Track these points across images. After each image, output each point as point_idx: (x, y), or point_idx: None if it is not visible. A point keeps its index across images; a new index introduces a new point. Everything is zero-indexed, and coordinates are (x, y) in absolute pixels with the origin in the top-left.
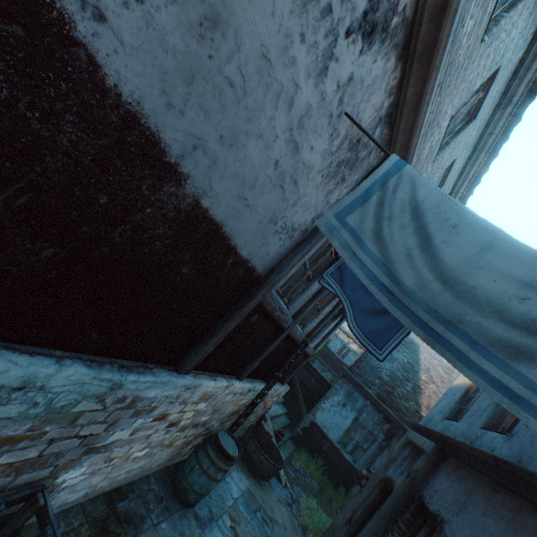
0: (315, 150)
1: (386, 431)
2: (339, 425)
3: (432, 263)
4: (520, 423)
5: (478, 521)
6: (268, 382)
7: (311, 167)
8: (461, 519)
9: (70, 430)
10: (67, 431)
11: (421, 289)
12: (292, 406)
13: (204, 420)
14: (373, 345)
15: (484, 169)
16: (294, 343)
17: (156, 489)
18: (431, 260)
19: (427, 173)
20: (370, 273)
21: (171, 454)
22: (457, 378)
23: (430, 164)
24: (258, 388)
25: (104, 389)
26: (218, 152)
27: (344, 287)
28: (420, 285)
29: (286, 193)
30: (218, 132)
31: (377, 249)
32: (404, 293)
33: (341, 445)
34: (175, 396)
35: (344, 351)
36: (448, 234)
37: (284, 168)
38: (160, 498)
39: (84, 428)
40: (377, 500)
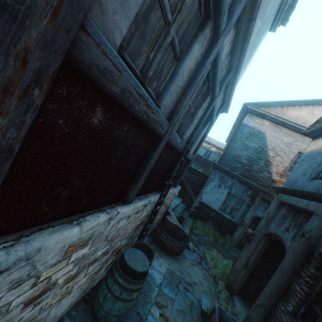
0: None
1: (250, 195)
2: (218, 200)
3: None
4: None
5: None
6: (162, 191)
7: None
8: None
9: None
10: None
11: None
12: (185, 196)
13: (102, 252)
14: None
15: None
16: (176, 153)
17: None
18: None
19: None
20: None
21: (80, 290)
22: (310, 146)
23: None
24: (154, 200)
25: None
26: None
27: None
28: None
29: None
30: None
31: None
32: None
33: (222, 210)
34: None
35: (208, 153)
36: None
37: None
38: None
39: None
40: (264, 249)
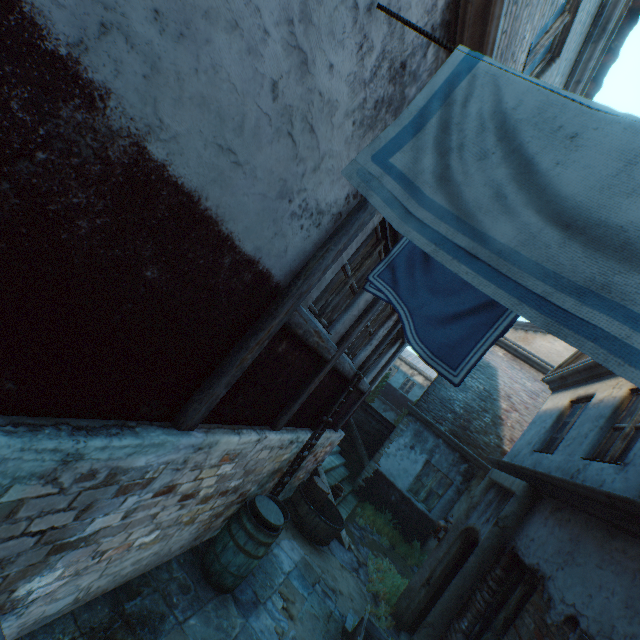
0: (337, 72)
1: (464, 472)
2: (408, 471)
3: (541, 200)
4: (636, 448)
5: (592, 576)
6: (316, 429)
7: (334, 104)
8: (569, 574)
9: (9, 527)
10: (4, 530)
11: (525, 246)
12: (350, 455)
13: (234, 486)
14: (445, 364)
15: None
16: (343, 379)
17: (180, 577)
18: (539, 196)
19: None
20: (435, 235)
21: (197, 531)
22: (546, 402)
23: None
24: (302, 439)
25: (50, 465)
26: (158, 46)
27: (399, 289)
28: (523, 240)
29: (299, 148)
30: (147, 1)
31: (444, 195)
32: (495, 257)
33: (412, 493)
34: (181, 461)
35: (408, 385)
36: (565, 150)
37: (288, 99)
38: (187, 588)
39: (35, 521)
40: (459, 554)
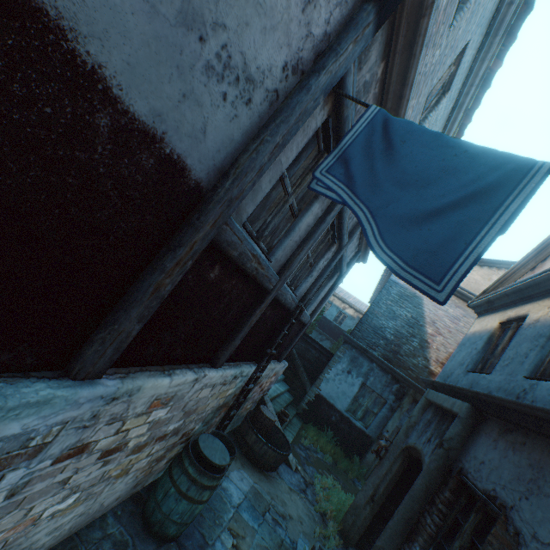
0: None
1: (396, 392)
2: (346, 394)
3: None
4: None
5: None
6: (260, 362)
7: None
8: (538, 506)
9: None
10: None
11: None
12: (294, 382)
13: (174, 428)
14: (426, 275)
15: (497, 64)
16: (285, 311)
17: (116, 533)
18: None
19: (440, 50)
20: None
21: (134, 480)
22: (473, 325)
23: (445, 30)
24: (247, 373)
25: None
26: None
27: (355, 186)
28: None
29: None
30: None
31: None
32: None
33: (351, 413)
34: (88, 416)
35: (340, 317)
36: None
37: None
38: (123, 545)
39: None
40: (400, 472)
